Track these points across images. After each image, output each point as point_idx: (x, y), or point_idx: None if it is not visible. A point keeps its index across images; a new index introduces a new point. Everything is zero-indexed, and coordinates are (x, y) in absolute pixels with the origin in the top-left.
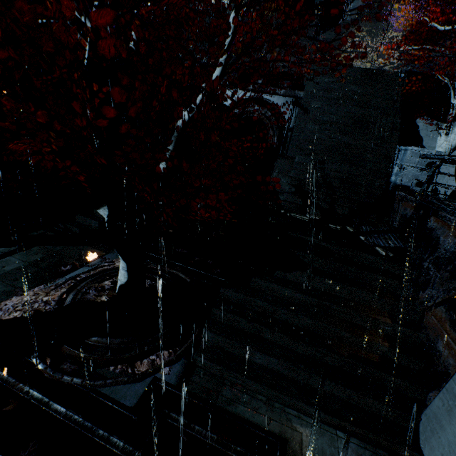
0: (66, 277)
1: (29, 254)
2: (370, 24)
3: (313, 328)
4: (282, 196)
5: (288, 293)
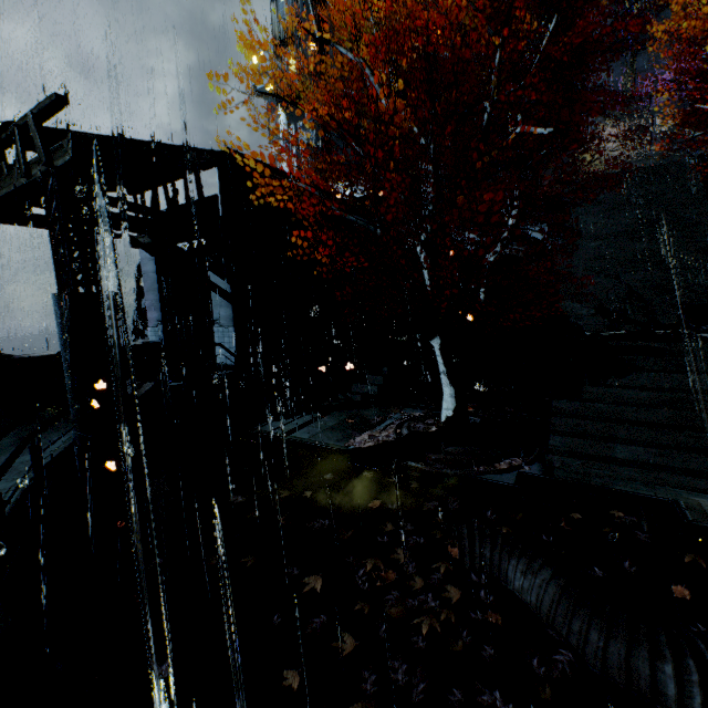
0: (382, 426)
1: (335, 416)
2: (628, 123)
3: (675, 421)
4: (580, 321)
5: (631, 395)
